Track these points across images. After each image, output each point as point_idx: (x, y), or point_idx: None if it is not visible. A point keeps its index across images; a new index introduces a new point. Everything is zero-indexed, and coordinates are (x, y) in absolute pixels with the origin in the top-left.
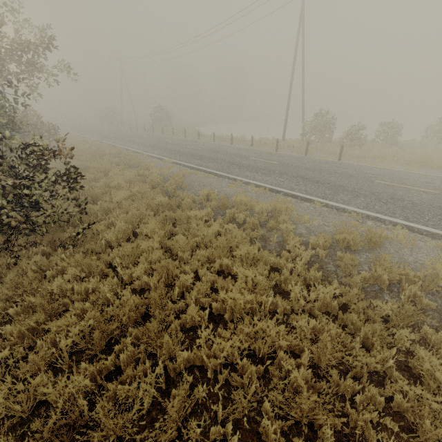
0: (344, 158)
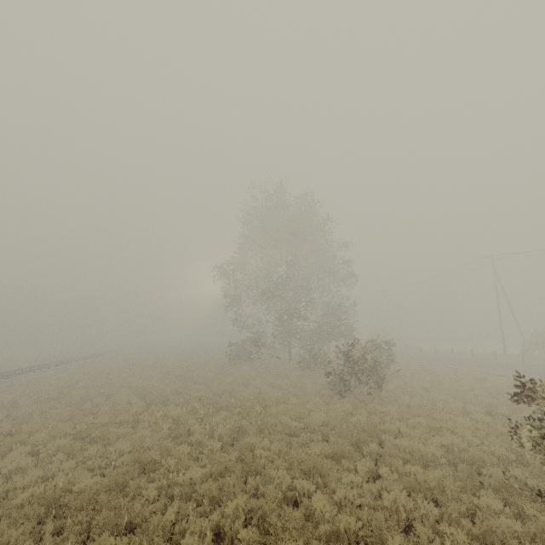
0: None
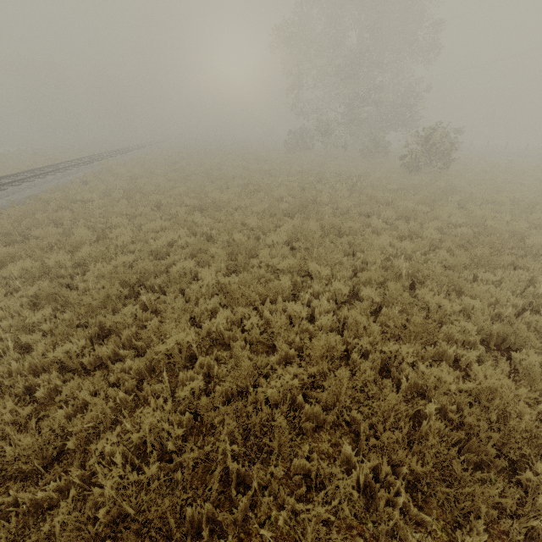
0: None
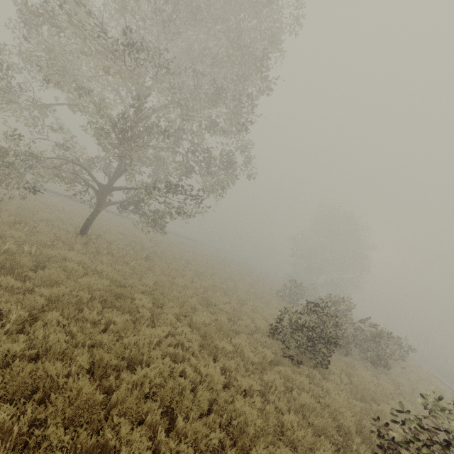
0: None
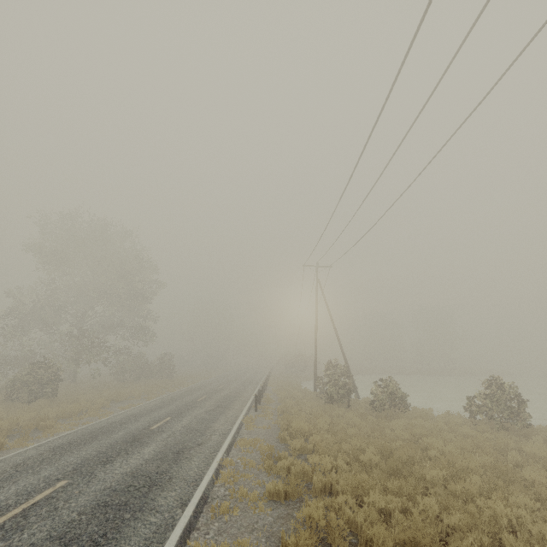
0: (266, 410)
